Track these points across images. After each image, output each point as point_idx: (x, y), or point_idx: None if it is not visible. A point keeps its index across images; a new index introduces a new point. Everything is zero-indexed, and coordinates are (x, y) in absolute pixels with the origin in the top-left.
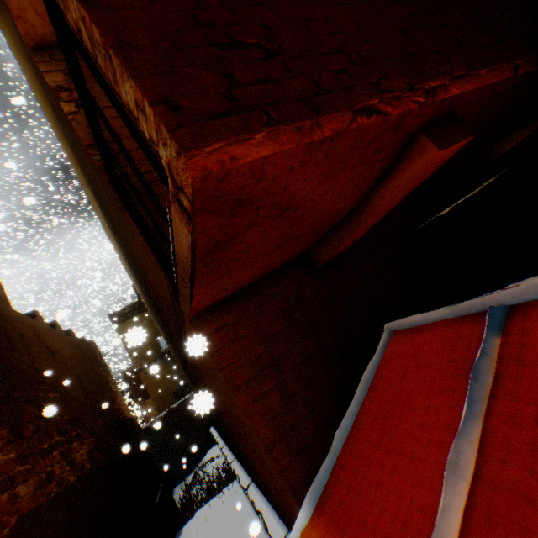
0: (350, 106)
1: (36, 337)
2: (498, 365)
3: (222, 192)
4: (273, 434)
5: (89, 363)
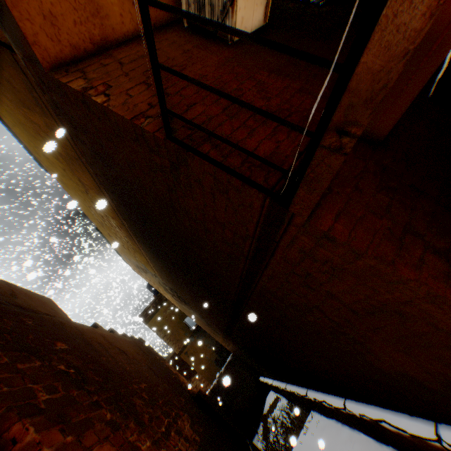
0: None
1: (107, 342)
2: None
3: None
4: None
5: (148, 355)
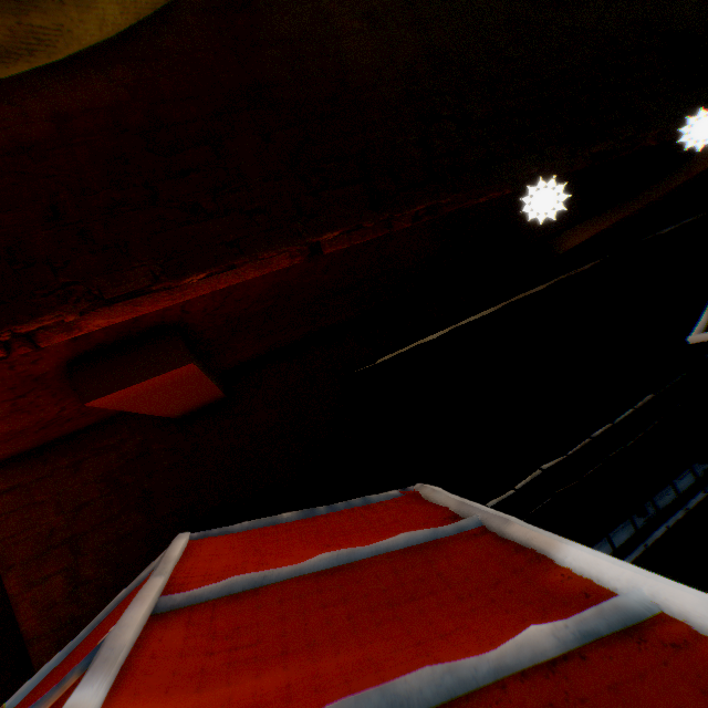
0: None
1: None
2: None
3: None
4: (45, 625)
5: None
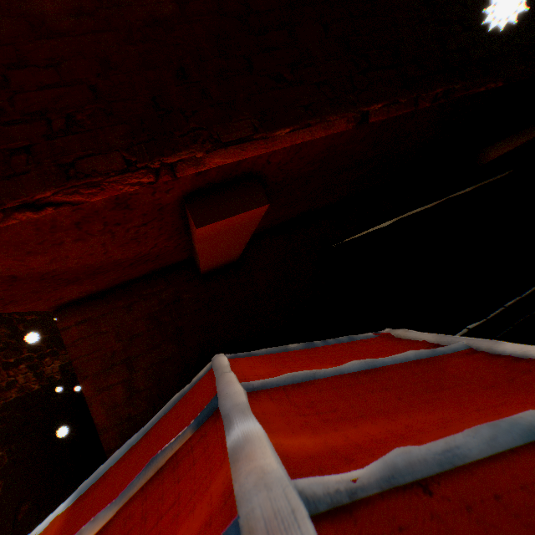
0: (2, 202)
1: None
2: (170, 459)
3: None
4: (109, 421)
5: None
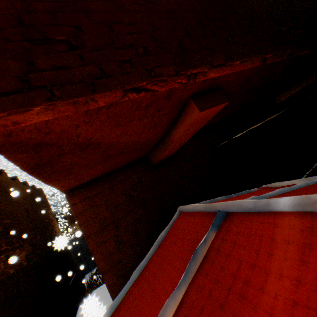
0: (122, 86)
1: None
2: (209, 250)
3: (16, 142)
4: (107, 265)
5: (36, 202)
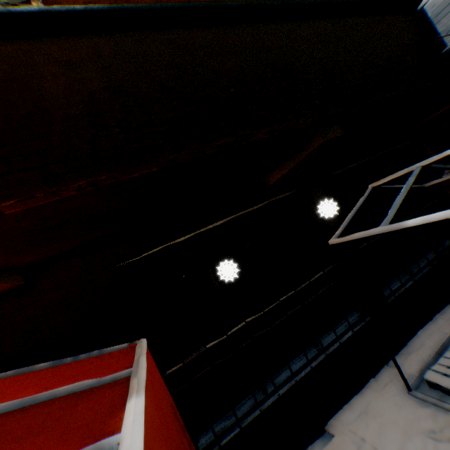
0: None
1: None
2: None
3: None
4: None
5: None
